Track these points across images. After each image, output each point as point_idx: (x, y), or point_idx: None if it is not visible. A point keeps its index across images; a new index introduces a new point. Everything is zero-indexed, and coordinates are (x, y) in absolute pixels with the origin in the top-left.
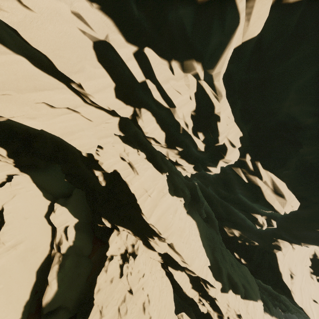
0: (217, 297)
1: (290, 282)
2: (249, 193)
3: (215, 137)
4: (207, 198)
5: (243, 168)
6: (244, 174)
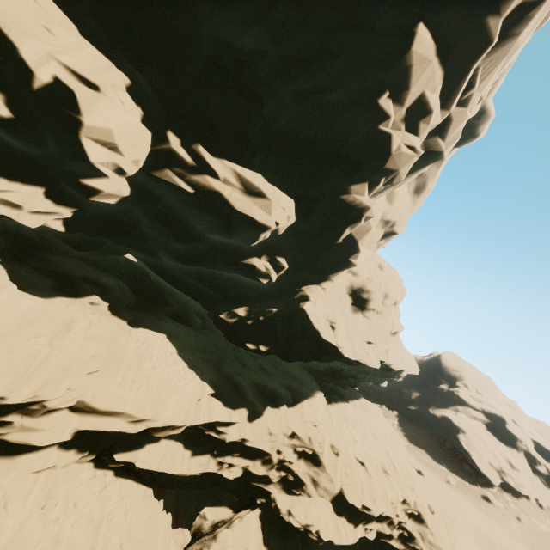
0: (244, 436)
1: (334, 335)
2: (213, 217)
3: (13, 58)
4: (173, 281)
5: (176, 167)
6: (183, 177)
